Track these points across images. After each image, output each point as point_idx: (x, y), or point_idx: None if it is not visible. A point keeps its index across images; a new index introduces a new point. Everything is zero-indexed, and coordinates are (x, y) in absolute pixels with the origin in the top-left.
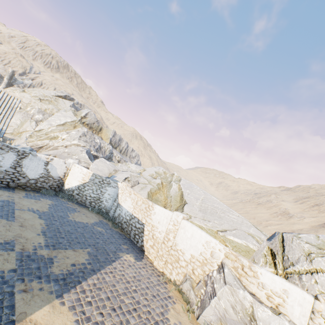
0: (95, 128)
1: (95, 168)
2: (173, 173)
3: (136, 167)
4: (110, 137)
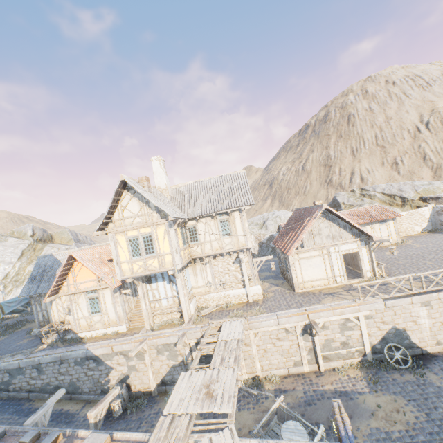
0: (48, 239)
1: None
2: None
3: None
4: (72, 238)
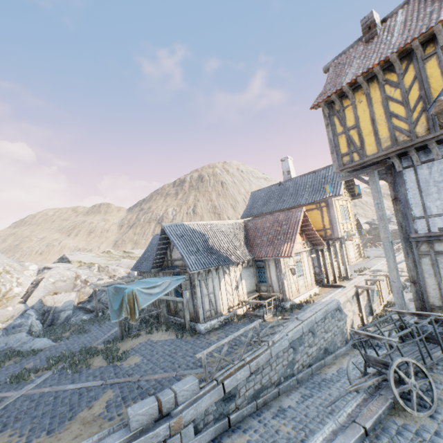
0: None
1: (126, 270)
2: (106, 251)
3: (57, 264)
4: None
